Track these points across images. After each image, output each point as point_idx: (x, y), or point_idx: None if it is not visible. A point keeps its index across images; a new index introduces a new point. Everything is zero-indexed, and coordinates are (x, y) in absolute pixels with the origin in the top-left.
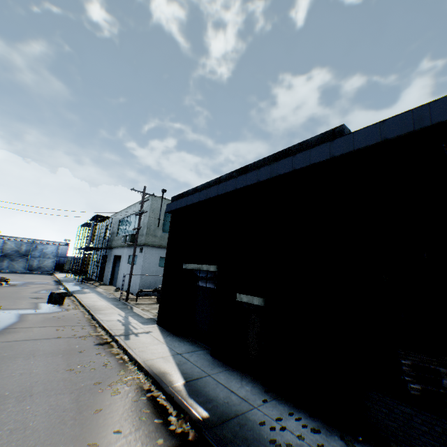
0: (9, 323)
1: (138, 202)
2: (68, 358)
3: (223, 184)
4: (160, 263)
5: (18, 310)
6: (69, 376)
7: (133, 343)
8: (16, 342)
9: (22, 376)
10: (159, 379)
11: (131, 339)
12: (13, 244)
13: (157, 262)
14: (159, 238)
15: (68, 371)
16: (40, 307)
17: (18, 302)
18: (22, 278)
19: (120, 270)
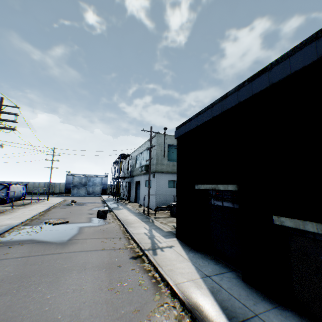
0: (72, 234)
1: (147, 140)
2: (110, 273)
3: (245, 87)
4: (168, 185)
5: (78, 223)
6: (110, 298)
7: (161, 260)
8: (74, 253)
9: (73, 293)
10: (199, 316)
11: (158, 254)
12: (77, 178)
13: (166, 184)
14: (166, 166)
15: (109, 290)
16: (92, 221)
17: (79, 217)
18: (83, 199)
19: (140, 192)
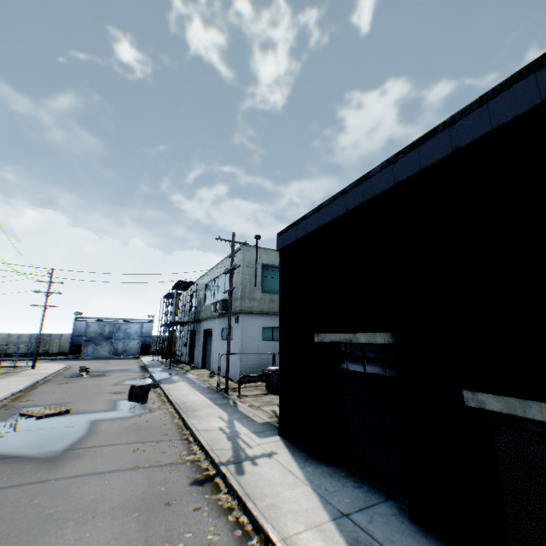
0: (74, 437)
1: (226, 257)
2: (147, 522)
3: (407, 157)
4: (263, 336)
5: (91, 414)
6: None
7: (253, 484)
8: (74, 479)
9: None
10: None
11: (247, 471)
12: (96, 326)
13: (259, 334)
14: (258, 301)
15: None
16: (118, 407)
17: (94, 401)
18: (105, 365)
19: (213, 349)
